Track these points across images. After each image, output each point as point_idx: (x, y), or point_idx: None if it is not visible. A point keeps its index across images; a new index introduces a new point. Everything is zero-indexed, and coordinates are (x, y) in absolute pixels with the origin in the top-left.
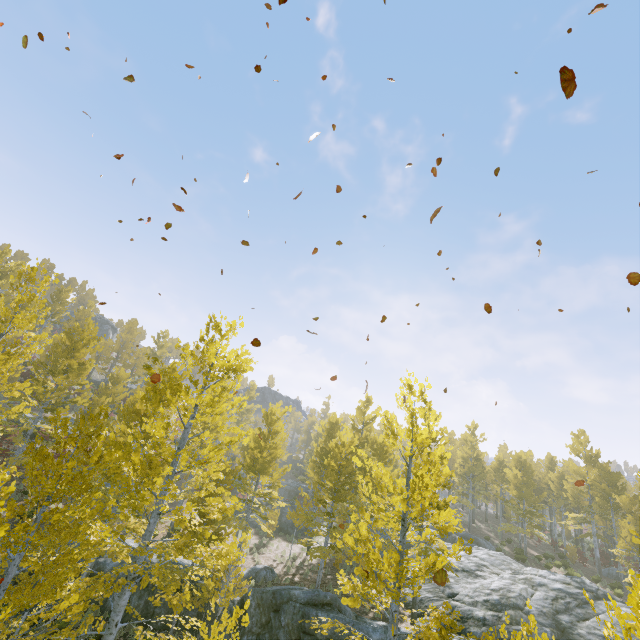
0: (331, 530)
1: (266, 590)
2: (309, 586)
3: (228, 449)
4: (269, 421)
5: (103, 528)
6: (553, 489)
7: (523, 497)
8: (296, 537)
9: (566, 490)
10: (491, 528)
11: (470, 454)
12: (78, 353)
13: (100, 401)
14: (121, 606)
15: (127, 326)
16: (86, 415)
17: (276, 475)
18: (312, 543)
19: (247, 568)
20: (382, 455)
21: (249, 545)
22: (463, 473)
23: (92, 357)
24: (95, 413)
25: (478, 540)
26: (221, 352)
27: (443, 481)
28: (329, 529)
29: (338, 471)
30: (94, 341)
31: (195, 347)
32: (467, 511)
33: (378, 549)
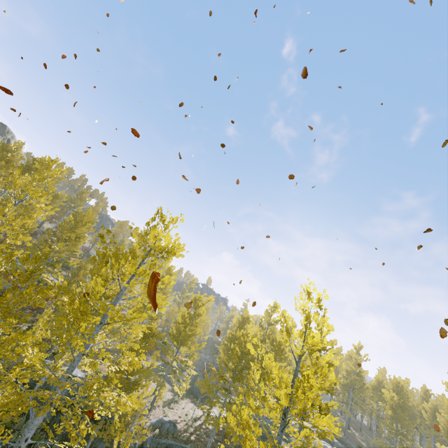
0: (226, 404)
1: (161, 442)
2: (201, 447)
3: (148, 314)
4: (196, 305)
5: (47, 356)
6: (426, 418)
7: (397, 418)
8: (202, 402)
9: (438, 422)
10: (364, 438)
11: (353, 369)
12: (77, 230)
13: (85, 266)
14: (34, 425)
15: (120, 223)
16: (74, 274)
17: (193, 348)
18: (209, 411)
19: (157, 417)
20: (279, 351)
21: (164, 399)
22: (345, 384)
23: (93, 239)
24: (80, 274)
25: (351, 446)
26: (159, 235)
27: (327, 386)
28: (224, 403)
29: (241, 356)
30: (89, 223)
31: (144, 231)
32: (344, 417)
33: (256, 436)
